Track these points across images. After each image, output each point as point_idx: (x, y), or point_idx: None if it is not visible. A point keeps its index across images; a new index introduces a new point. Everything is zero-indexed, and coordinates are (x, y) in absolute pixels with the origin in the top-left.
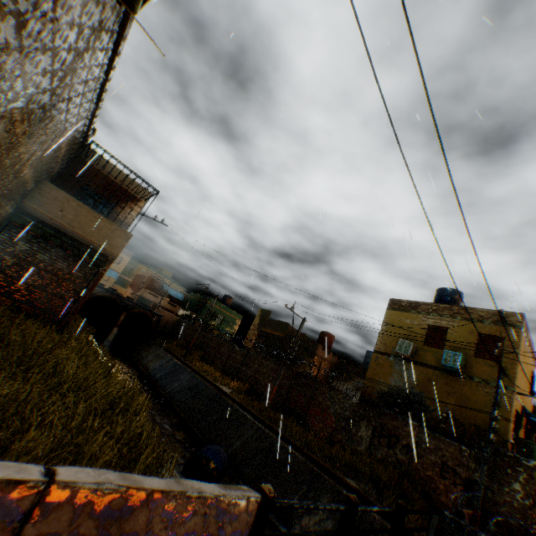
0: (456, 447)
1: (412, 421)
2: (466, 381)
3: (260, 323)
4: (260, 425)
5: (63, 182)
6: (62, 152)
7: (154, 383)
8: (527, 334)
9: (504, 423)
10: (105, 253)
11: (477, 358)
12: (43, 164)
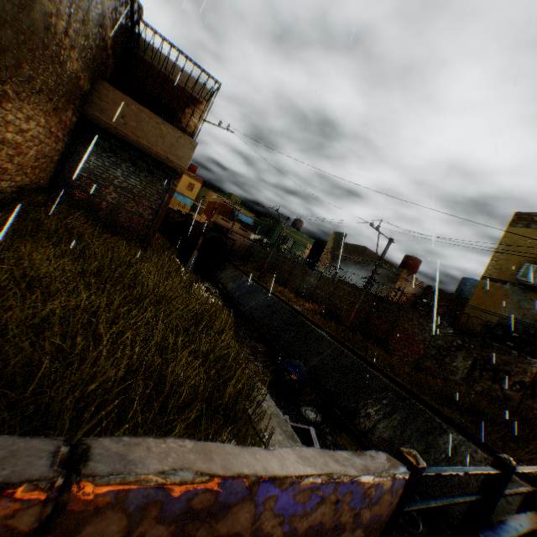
0: None
1: (531, 359)
2: None
3: (333, 247)
4: (338, 345)
5: (120, 88)
6: (108, 37)
7: (234, 301)
8: None
9: None
10: (173, 166)
11: None
12: (88, 51)
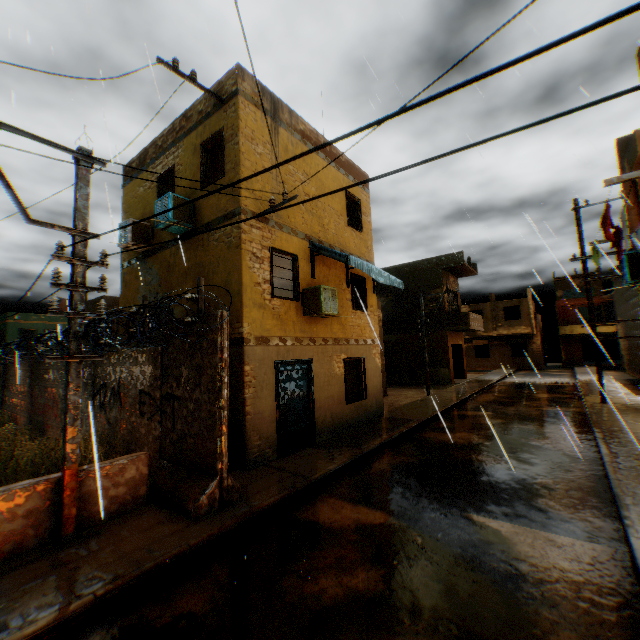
0: (150, 355)
1: (121, 348)
2: (199, 237)
3: None
4: None
5: None
6: None
7: None
8: (294, 120)
9: (238, 274)
10: None
11: (204, 188)
12: None
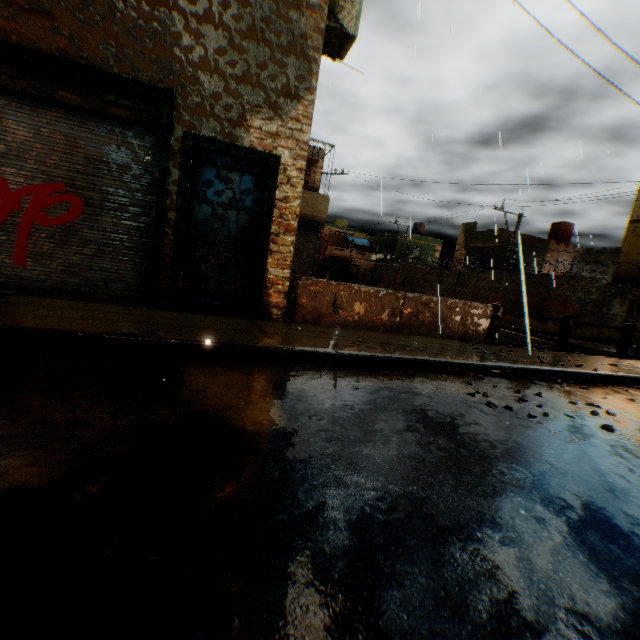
0: None
1: None
2: None
3: (465, 240)
4: None
5: None
6: None
7: None
8: None
9: None
10: (318, 220)
11: None
12: None
